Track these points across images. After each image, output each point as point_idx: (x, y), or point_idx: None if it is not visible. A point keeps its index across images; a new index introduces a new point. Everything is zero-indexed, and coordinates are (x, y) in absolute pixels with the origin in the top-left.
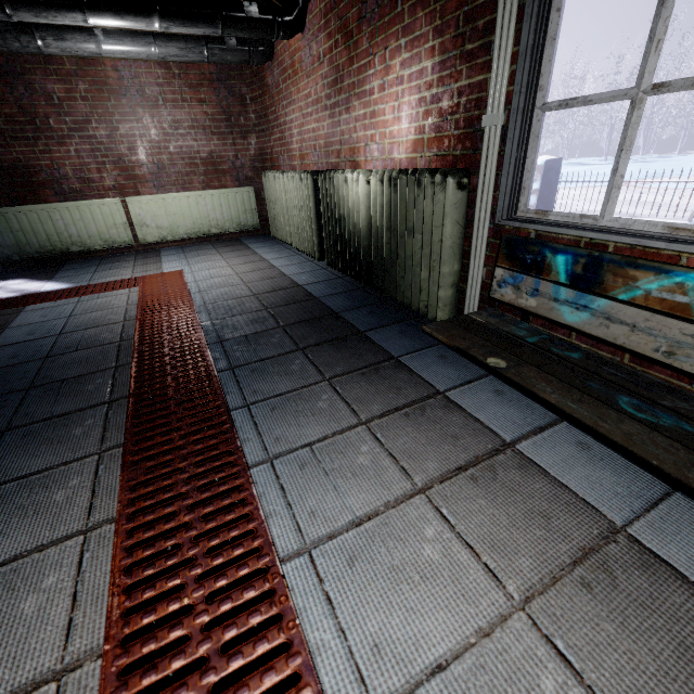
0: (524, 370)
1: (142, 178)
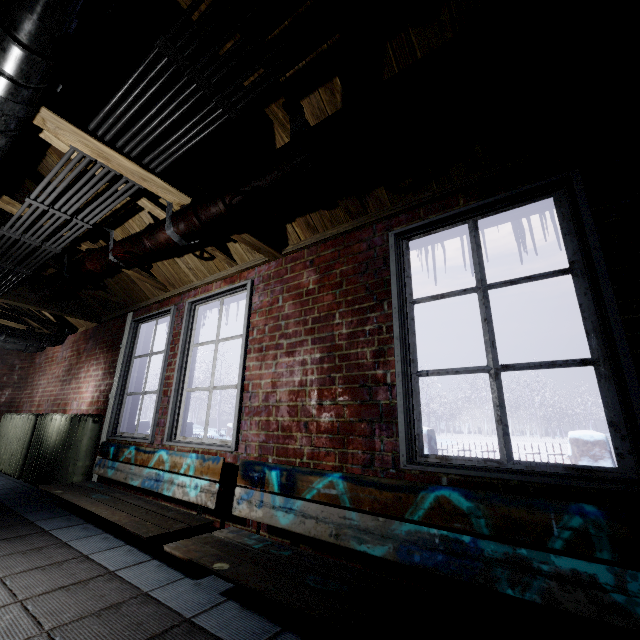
0: (68, 492)
1: None
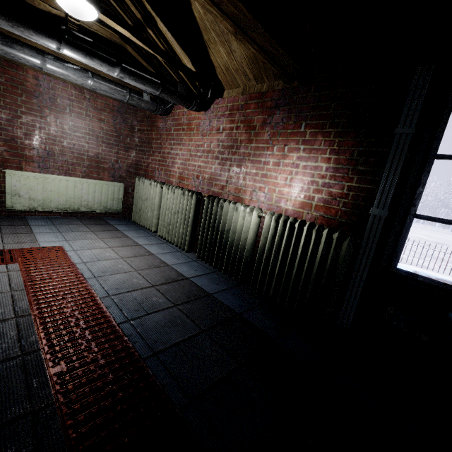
0: None
1: (29, 158)
